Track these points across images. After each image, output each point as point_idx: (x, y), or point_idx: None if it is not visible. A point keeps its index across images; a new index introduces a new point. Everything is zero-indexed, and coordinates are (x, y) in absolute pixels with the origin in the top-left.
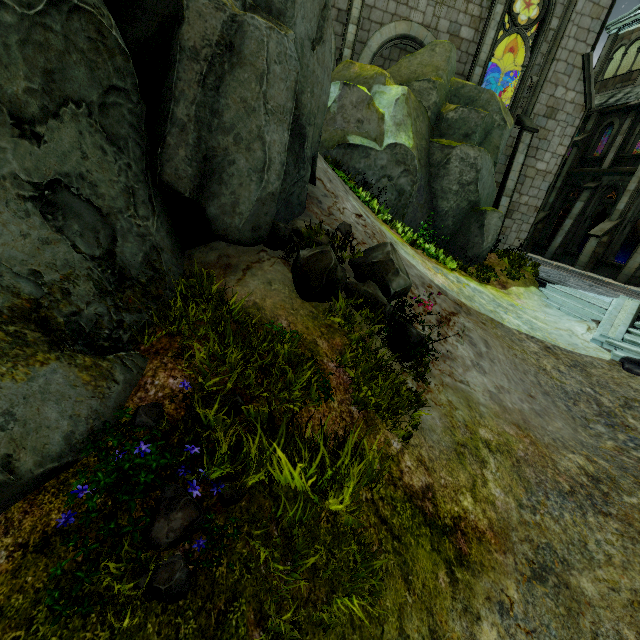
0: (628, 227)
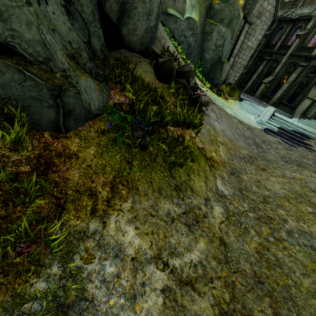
0: (278, 80)
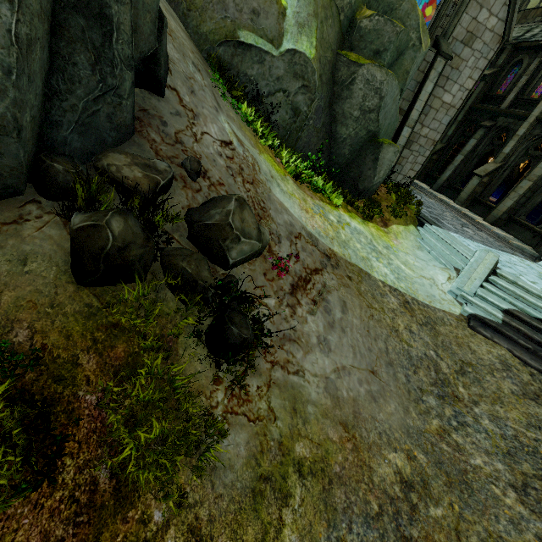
0: (507, 171)
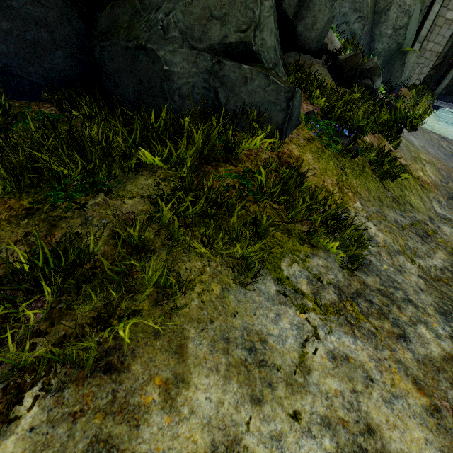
0: None
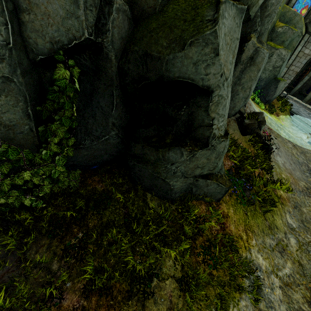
0: None
